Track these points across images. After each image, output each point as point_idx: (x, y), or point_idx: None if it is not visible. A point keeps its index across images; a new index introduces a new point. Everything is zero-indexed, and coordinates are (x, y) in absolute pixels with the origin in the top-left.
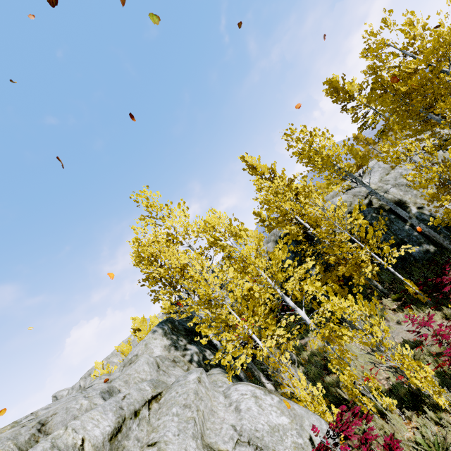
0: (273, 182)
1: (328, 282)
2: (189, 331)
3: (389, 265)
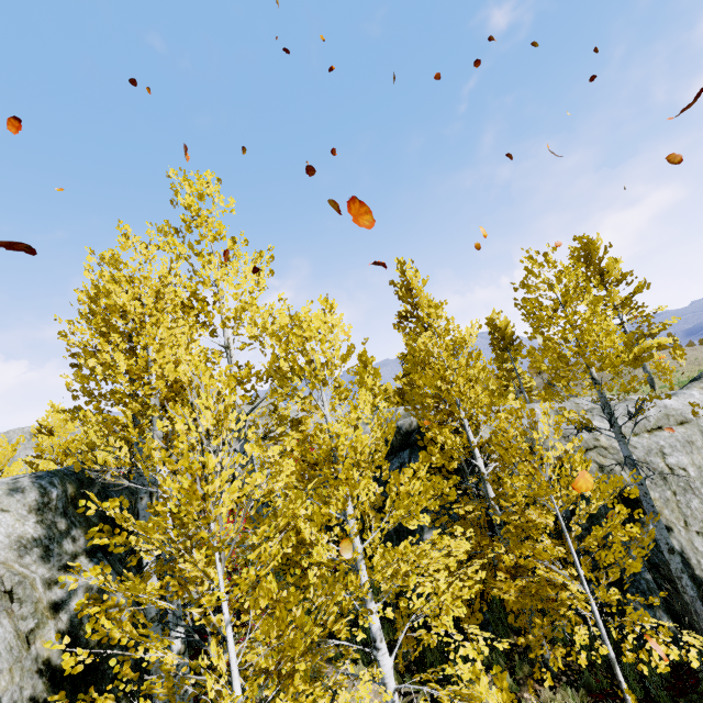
0: (427, 329)
1: (453, 581)
2: (114, 519)
3: (641, 664)
